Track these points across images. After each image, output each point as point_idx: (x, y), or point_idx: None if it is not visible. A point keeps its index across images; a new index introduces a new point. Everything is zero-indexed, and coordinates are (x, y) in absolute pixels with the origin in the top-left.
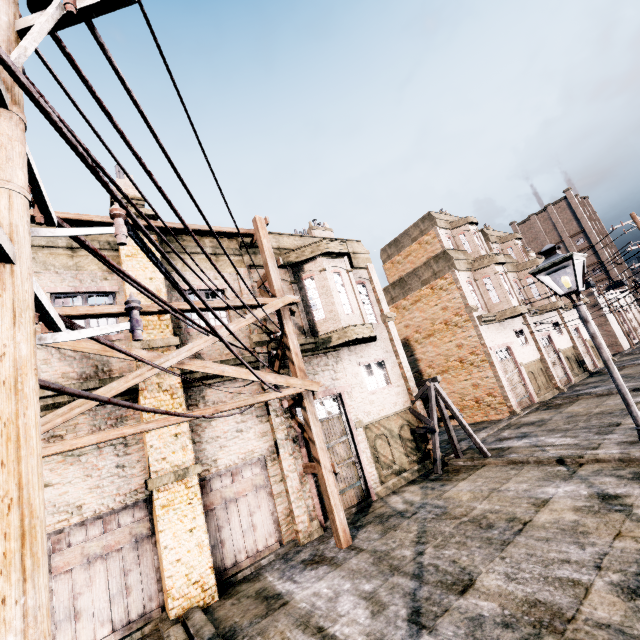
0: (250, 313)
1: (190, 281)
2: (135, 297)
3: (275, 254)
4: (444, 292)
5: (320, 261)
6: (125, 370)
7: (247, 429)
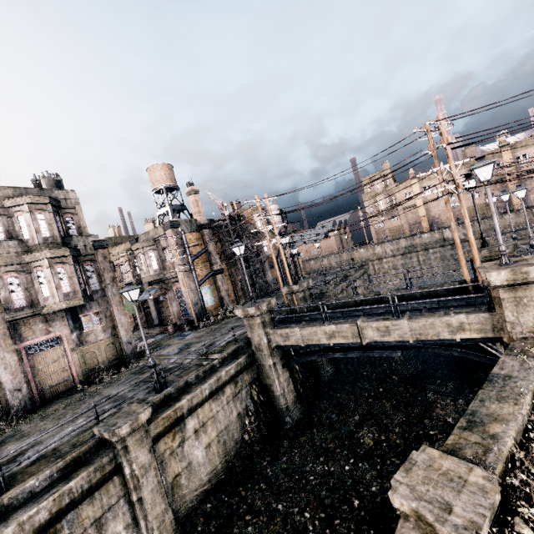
0: (531, 163)
1: (518, 154)
2: (505, 162)
3: None
4: None
5: None
6: (504, 176)
7: (532, 183)
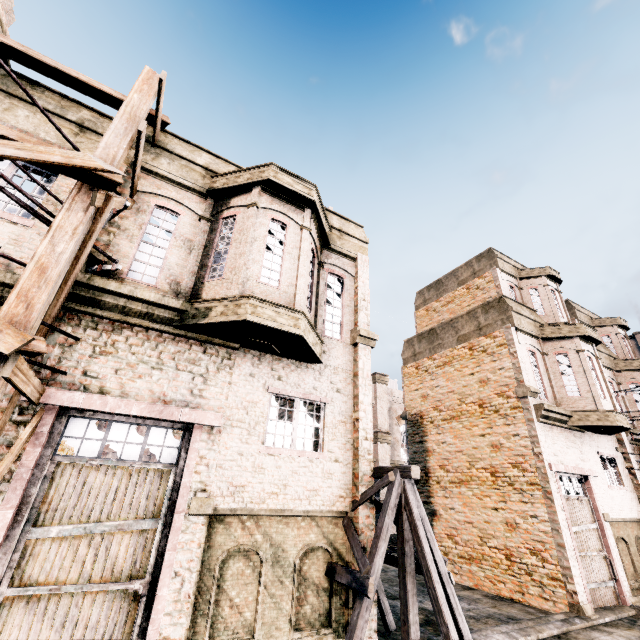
0: None
1: None
2: None
3: (195, 172)
4: (488, 356)
5: (255, 193)
6: None
7: None
